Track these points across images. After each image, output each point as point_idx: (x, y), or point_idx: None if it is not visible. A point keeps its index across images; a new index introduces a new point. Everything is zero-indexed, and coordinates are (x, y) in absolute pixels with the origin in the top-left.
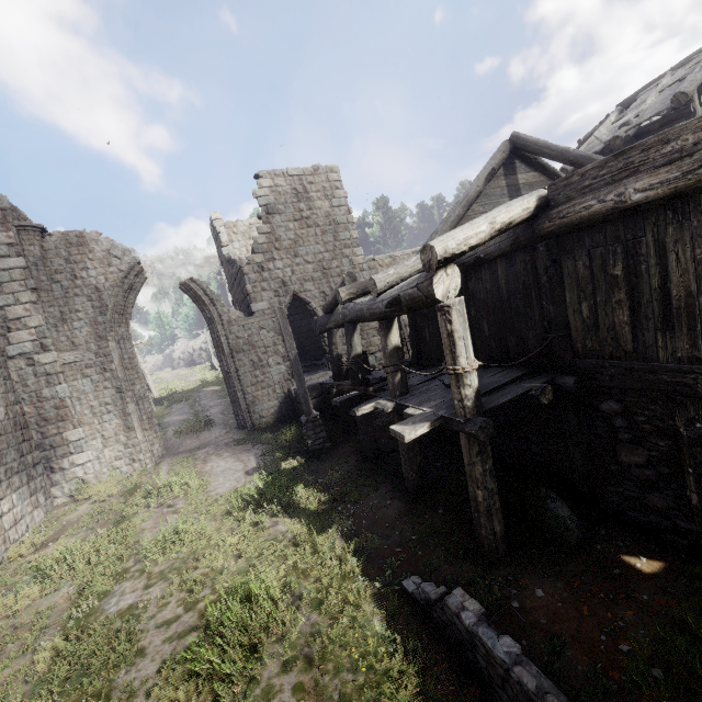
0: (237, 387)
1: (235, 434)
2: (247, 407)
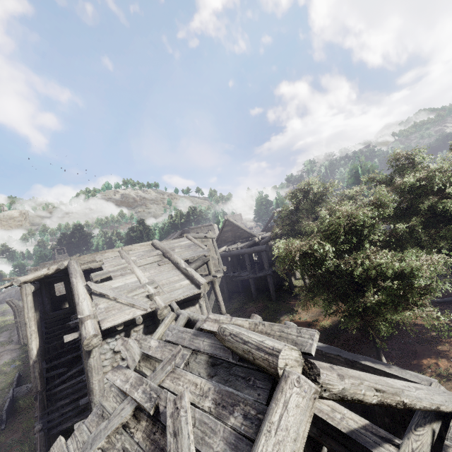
0: (20, 331)
1: (16, 347)
2: (23, 337)
